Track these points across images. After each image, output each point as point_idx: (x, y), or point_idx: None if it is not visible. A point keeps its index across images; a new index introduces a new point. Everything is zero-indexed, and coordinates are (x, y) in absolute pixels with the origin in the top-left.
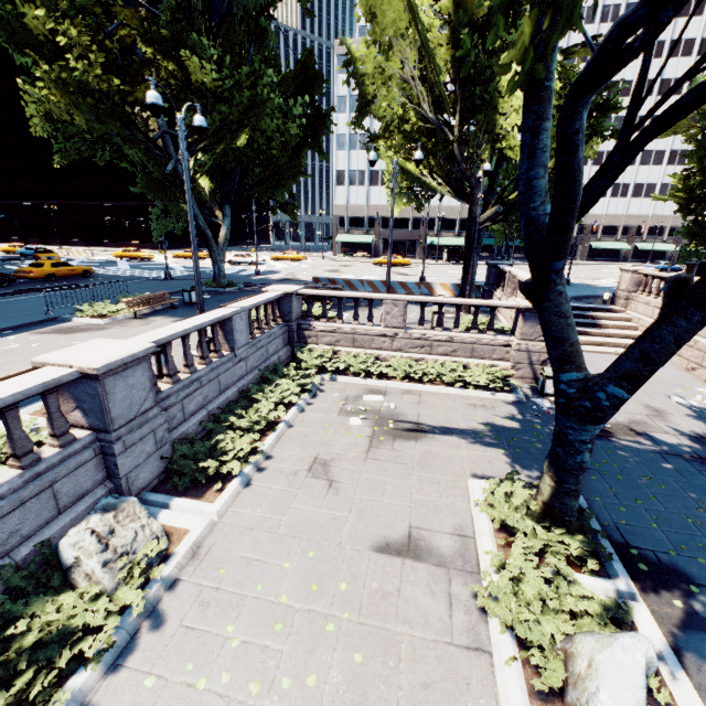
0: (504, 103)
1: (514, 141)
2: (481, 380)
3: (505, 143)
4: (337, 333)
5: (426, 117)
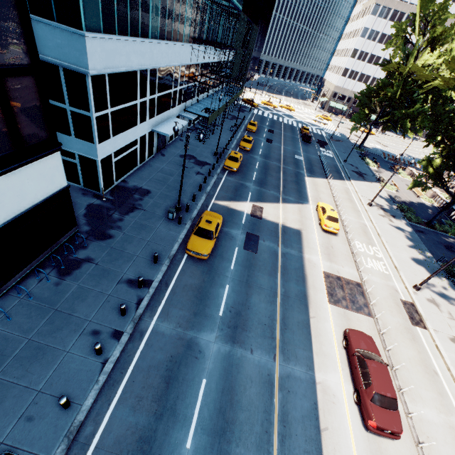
0: None
1: None
2: (445, 197)
3: None
4: None
5: None
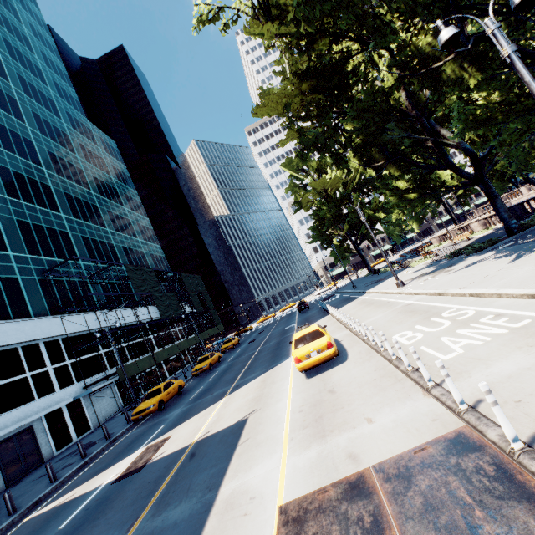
0: (442, 176)
1: (451, 182)
2: None
3: (448, 183)
4: None
5: None
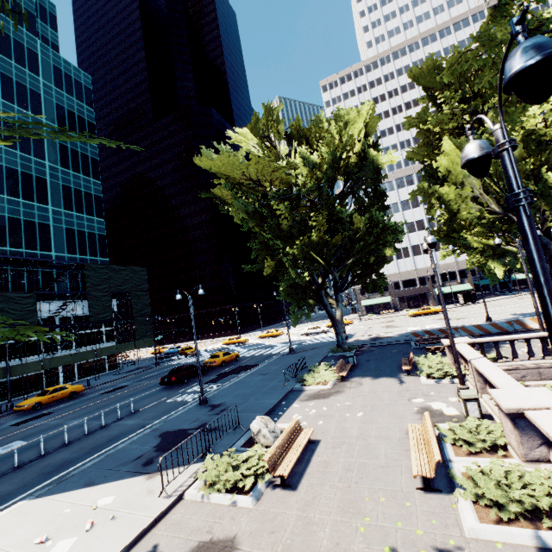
0: None
1: None
2: None
3: None
4: (520, 370)
5: (494, 211)
